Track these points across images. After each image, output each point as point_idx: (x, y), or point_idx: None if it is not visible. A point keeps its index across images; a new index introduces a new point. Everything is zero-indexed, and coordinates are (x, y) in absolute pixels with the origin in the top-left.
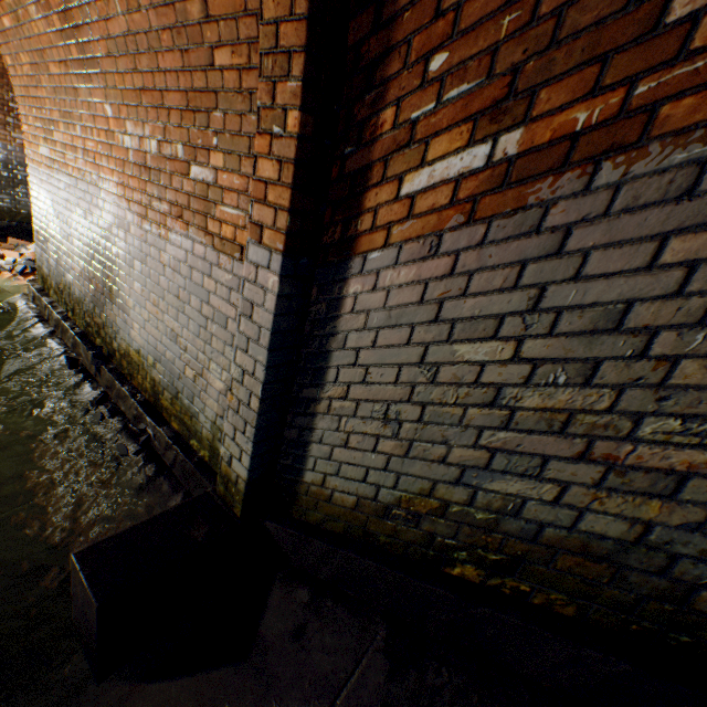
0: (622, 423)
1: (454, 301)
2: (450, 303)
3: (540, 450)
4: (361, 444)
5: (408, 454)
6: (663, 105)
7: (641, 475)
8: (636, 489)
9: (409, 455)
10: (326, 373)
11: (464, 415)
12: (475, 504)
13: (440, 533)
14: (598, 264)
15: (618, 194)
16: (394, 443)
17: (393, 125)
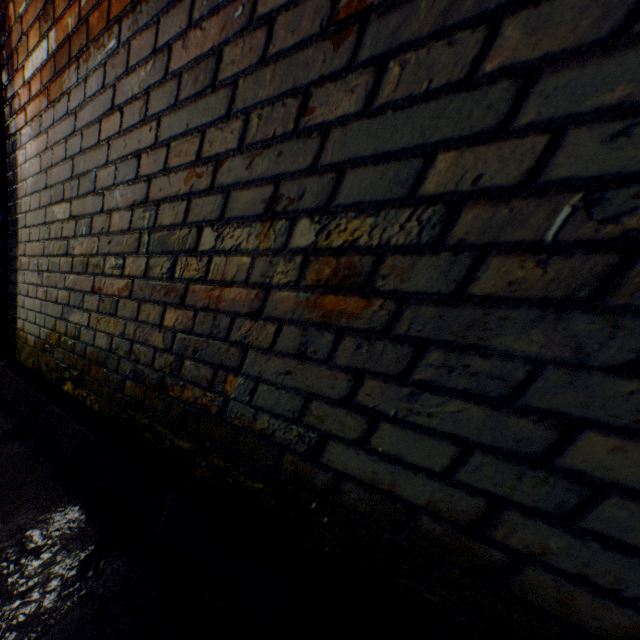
0: (102, 263)
1: (51, 170)
2: (50, 172)
3: (83, 287)
4: (34, 293)
5: (47, 298)
6: (91, 16)
7: (109, 301)
8: (108, 312)
9: (48, 299)
10: (19, 235)
11: (61, 264)
12: (69, 334)
13: (61, 359)
14: (87, 141)
15: (87, 86)
16: (43, 290)
17: (16, 19)
